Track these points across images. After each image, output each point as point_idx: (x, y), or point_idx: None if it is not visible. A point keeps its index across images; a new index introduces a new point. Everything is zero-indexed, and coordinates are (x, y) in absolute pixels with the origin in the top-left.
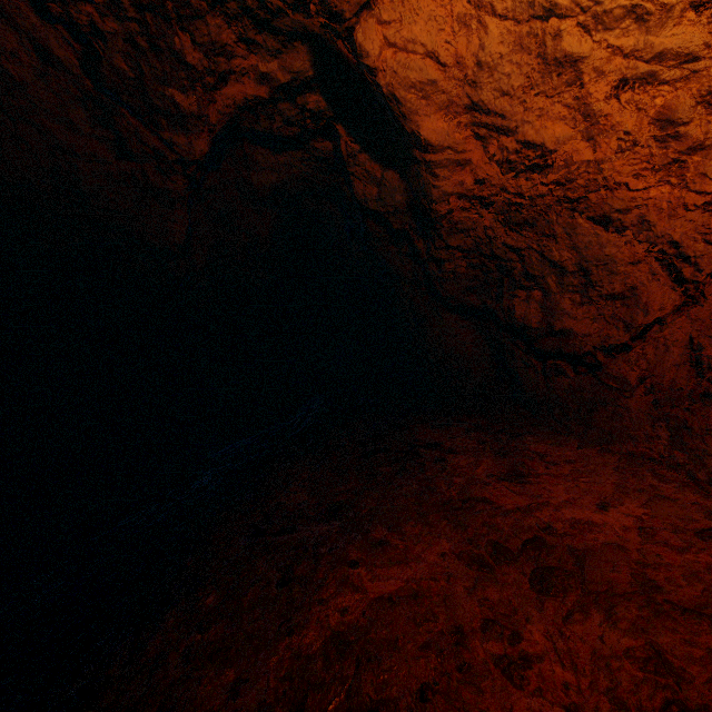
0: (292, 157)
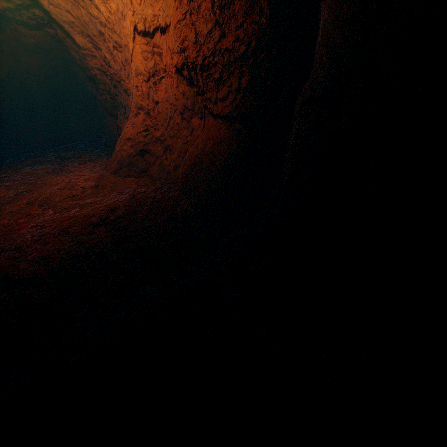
0: (38, 33)
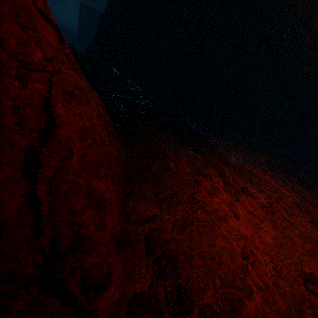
0: None
